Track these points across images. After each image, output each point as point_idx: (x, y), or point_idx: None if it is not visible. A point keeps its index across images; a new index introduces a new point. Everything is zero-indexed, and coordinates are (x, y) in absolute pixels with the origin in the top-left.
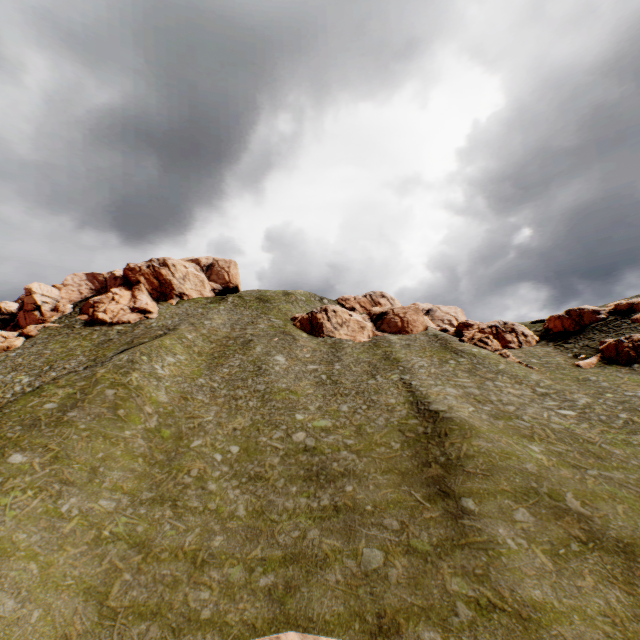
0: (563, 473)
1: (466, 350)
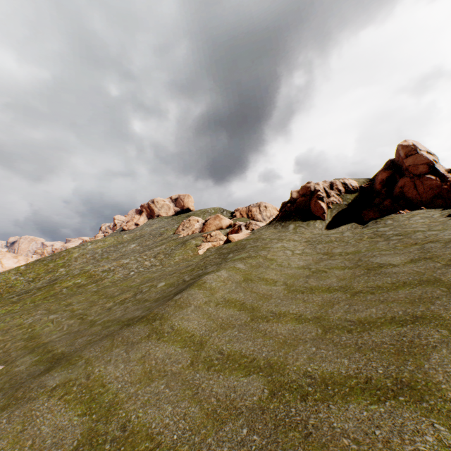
0: (58, 288)
1: (188, 241)
